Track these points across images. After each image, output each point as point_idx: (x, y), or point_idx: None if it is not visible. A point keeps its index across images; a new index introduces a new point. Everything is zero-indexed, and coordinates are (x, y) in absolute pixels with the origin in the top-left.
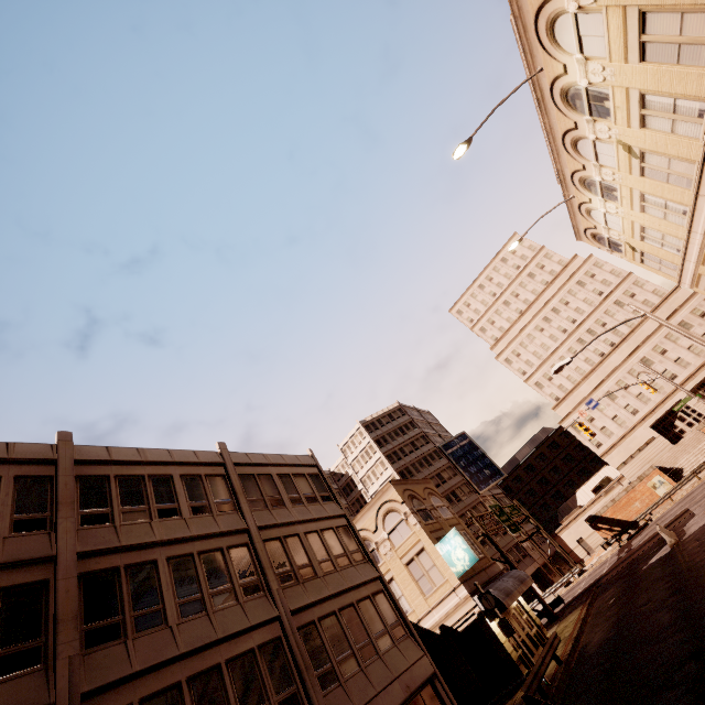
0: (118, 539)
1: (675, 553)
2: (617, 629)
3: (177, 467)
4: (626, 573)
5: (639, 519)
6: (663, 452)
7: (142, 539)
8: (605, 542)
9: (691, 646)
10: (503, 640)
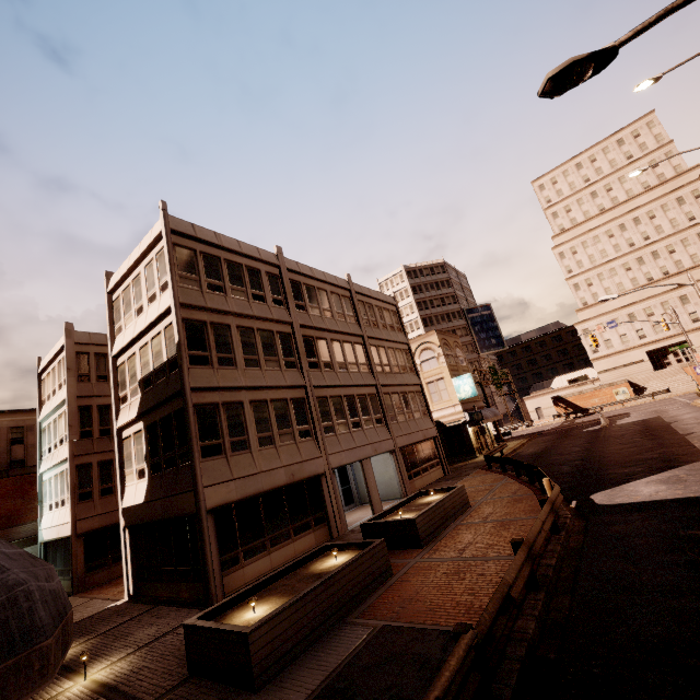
0: (312, 322)
1: (602, 430)
2: (544, 450)
3: (328, 286)
4: (563, 432)
5: (591, 409)
6: (642, 373)
7: (321, 325)
8: (557, 414)
9: (583, 457)
10: (472, 438)
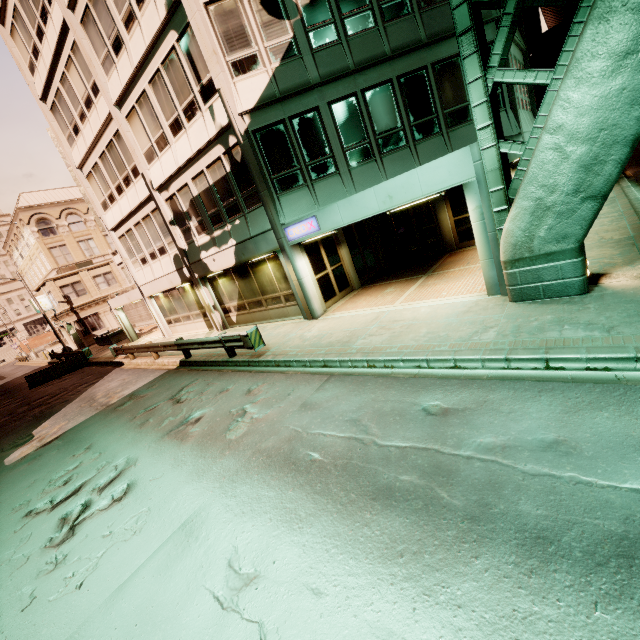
0: None
1: None
2: None
3: None
4: None
5: None
6: None
7: None
8: None
9: None
10: None
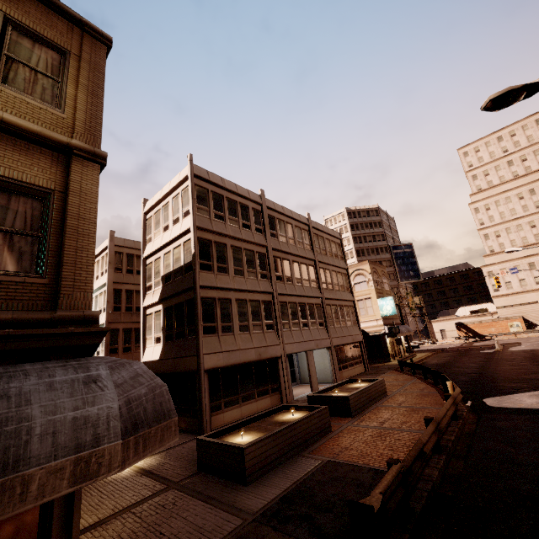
0: (280, 247)
1: (496, 353)
2: (446, 362)
3: (293, 221)
4: (462, 351)
5: (487, 336)
6: (535, 312)
7: (286, 250)
8: (458, 337)
9: (478, 372)
10: (389, 346)
